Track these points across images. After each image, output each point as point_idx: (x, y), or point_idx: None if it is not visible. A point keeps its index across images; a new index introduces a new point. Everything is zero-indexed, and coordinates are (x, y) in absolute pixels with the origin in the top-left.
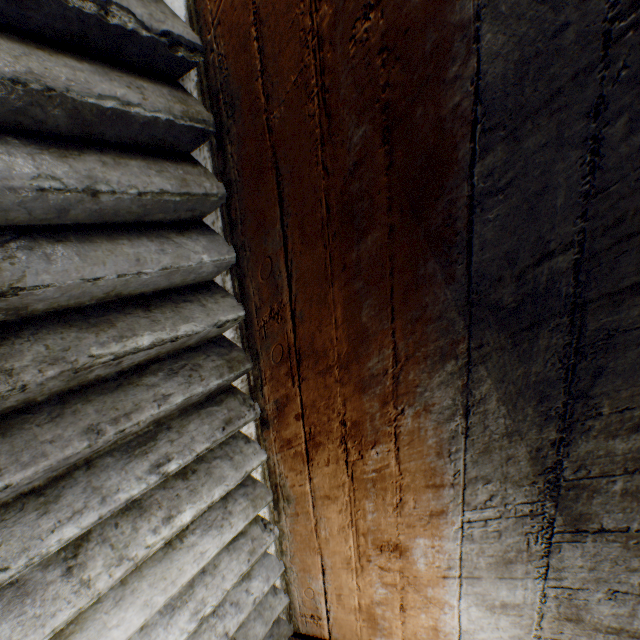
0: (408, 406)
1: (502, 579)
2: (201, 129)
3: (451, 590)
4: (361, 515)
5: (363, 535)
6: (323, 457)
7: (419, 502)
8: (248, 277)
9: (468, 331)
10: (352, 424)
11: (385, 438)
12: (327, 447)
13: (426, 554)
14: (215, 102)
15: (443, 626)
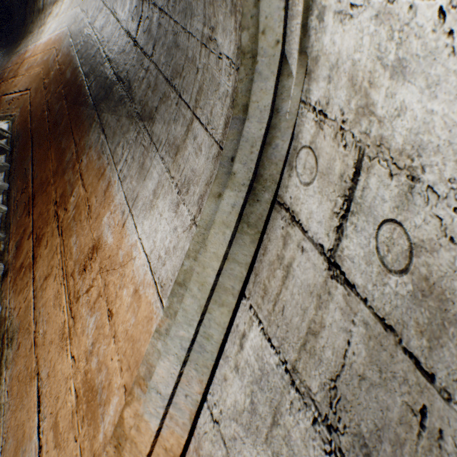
0: (84, 156)
1: (146, 178)
2: (1, 147)
3: (130, 230)
4: (69, 257)
5: (72, 276)
6: (44, 244)
7: (98, 194)
8: (13, 188)
9: (96, 111)
10: (61, 197)
11: (77, 183)
12: (47, 232)
13: (110, 224)
14: (13, 143)
15: (139, 277)
